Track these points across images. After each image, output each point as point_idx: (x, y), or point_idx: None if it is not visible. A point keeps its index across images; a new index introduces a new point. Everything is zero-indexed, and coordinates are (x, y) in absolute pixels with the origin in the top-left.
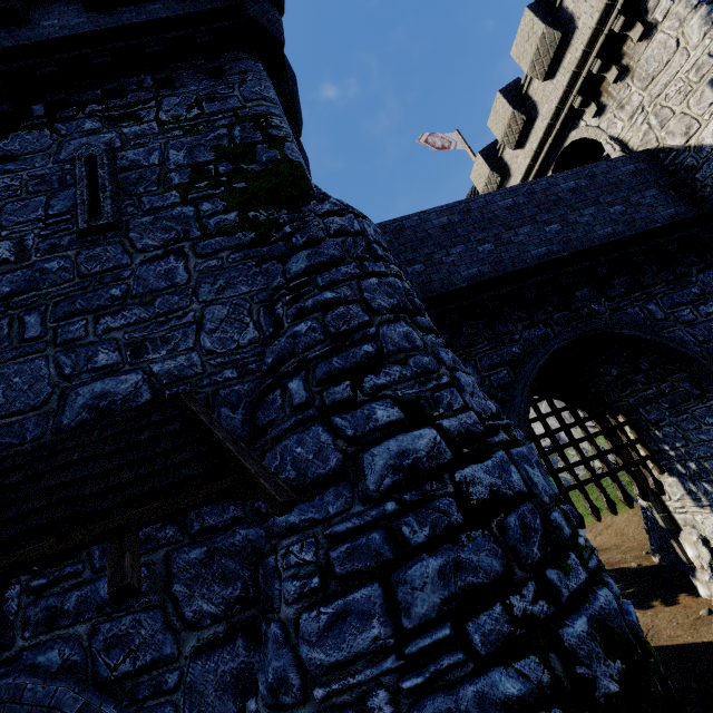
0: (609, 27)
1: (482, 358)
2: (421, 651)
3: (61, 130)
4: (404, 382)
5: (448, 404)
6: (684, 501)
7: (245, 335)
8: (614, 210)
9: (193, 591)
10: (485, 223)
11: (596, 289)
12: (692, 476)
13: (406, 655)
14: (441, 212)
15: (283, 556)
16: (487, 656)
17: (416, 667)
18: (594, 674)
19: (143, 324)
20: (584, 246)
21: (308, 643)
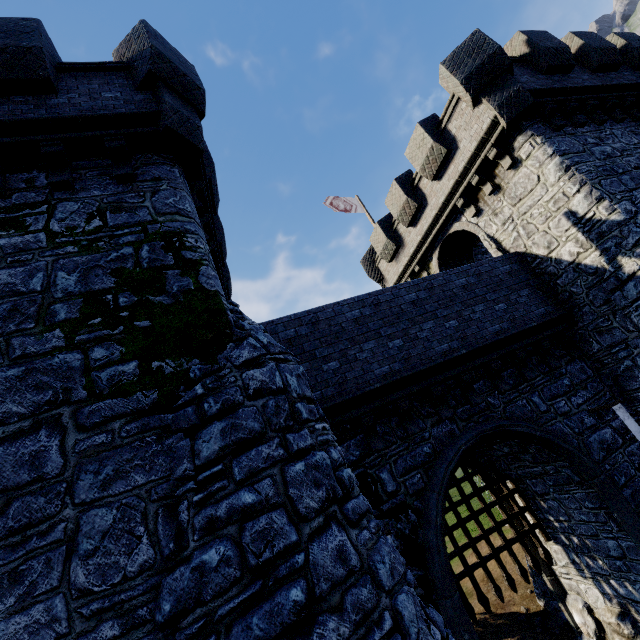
0: (485, 154)
1: (397, 460)
2: None
3: None
4: None
5: None
6: (569, 569)
7: (136, 557)
8: (499, 307)
9: None
10: (393, 317)
11: (490, 381)
12: (575, 548)
13: None
14: (353, 304)
15: None
16: None
17: None
18: None
19: None
20: (479, 344)
21: None
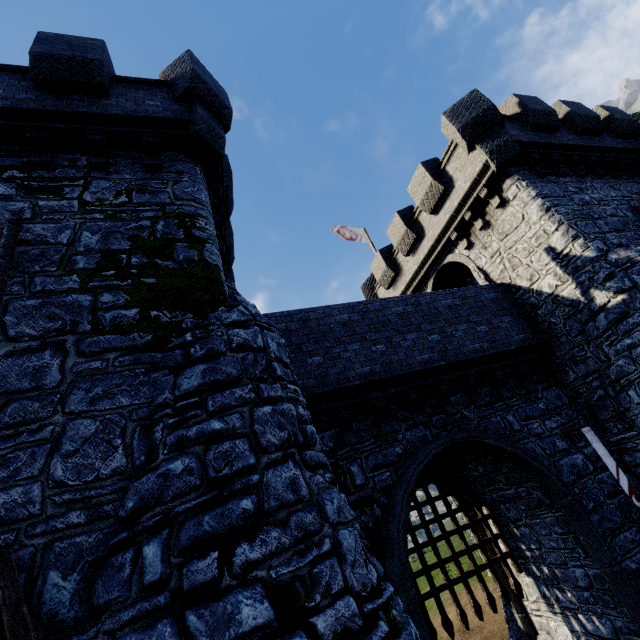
0: (477, 193)
1: (368, 456)
2: None
3: None
4: (282, 554)
5: (326, 586)
6: (539, 604)
7: (110, 463)
8: (480, 328)
9: None
10: (379, 325)
11: (467, 395)
12: (545, 580)
13: None
14: (343, 309)
15: None
16: None
17: None
18: None
19: None
20: (458, 358)
21: None
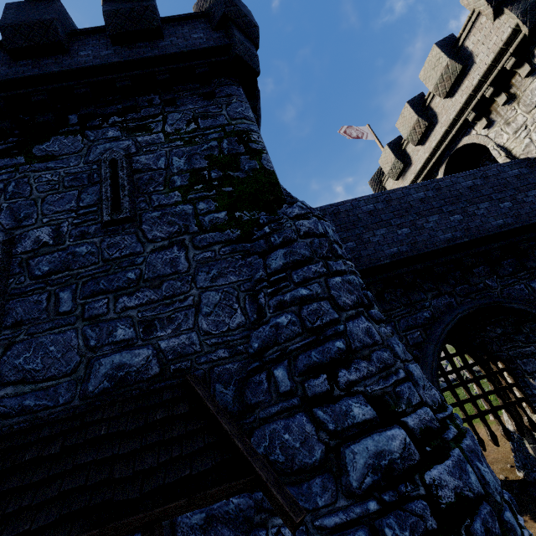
0: (502, 64)
1: (400, 320)
2: None
3: (90, 137)
4: (371, 377)
5: (408, 400)
6: None
7: (234, 320)
8: (504, 205)
9: None
10: (402, 211)
11: (489, 267)
12: None
13: None
14: (368, 200)
15: (274, 535)
16: None
17: None
18: None
19: (152, 305)
20: (481, 234)
21: None
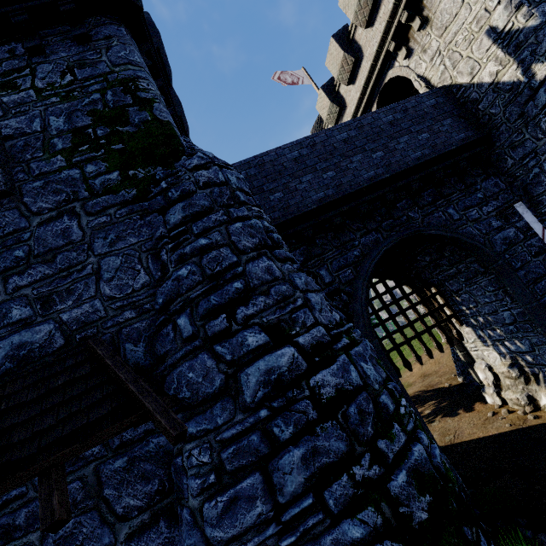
0: None
1: (332, 262)
2: (293, 517)
3: None
4: (268, 309)
5: (303, 323)
6: (476, 343)
7: (138, 280)
8: (422, 137)
9: (120, 492)
10: (327, 154)
11: (411, 200)
12: (481, 326)
13: (282, 521)
14: (293, 147)
15: (187, 458)
16: (339, 512)
17: (290, 529)
18: (411, 510)
19: (48, 280)
20: (401, 168)
21: (210, 525)
